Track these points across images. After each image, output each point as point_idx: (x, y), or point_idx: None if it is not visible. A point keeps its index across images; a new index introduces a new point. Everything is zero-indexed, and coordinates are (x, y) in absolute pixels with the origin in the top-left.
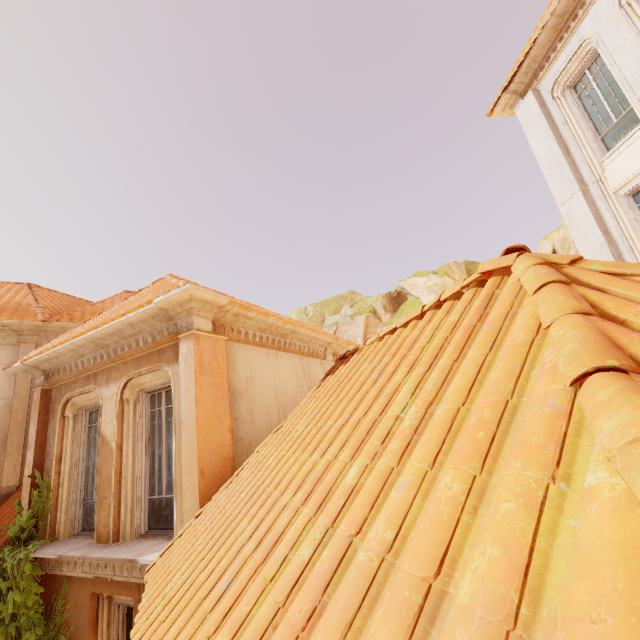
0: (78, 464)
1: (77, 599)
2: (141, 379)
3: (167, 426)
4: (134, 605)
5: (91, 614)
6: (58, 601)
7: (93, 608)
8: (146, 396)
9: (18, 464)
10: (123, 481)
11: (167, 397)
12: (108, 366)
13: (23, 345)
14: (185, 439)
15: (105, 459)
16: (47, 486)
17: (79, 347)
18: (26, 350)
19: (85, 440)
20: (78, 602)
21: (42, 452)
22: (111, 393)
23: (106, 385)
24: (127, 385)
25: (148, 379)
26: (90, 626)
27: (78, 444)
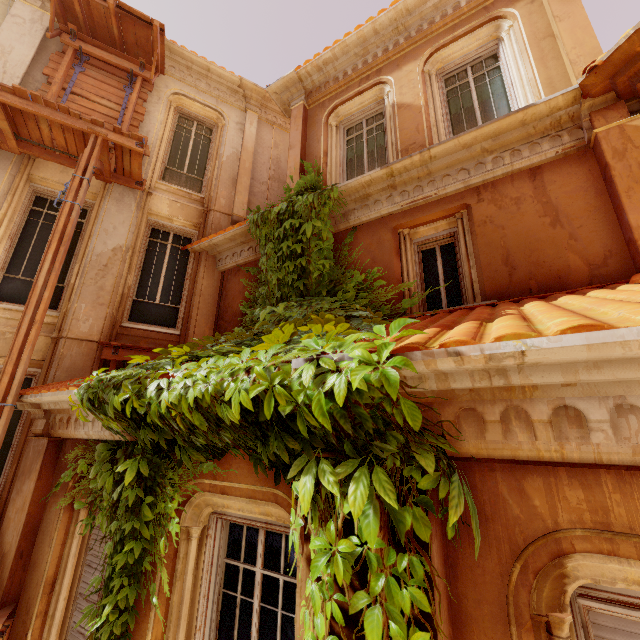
0: (341, 163)
1: (370, 240)
2: (450, 48)
3: (477, 90)
4: (471, 207)
5: (394, 244)
6: (342, 250)
7: (395, 240)
8: (441, 79)
9: (245, 202)
10: (434, 129)
11: (473, 70)
12: (399, 55)
13: (249, 112)
14: (565, 25)
15: (407, 118)
16: (317, 170)
17: (371, 36)
18: (251, 117)
19: (344, 149)
20: (372, 242)
21: (304, 153)
22: (407, 71)
23: (398, 69)
24: (428, 60)
25: (459, 46)
26: (394, 253)
27: (340, 148)
